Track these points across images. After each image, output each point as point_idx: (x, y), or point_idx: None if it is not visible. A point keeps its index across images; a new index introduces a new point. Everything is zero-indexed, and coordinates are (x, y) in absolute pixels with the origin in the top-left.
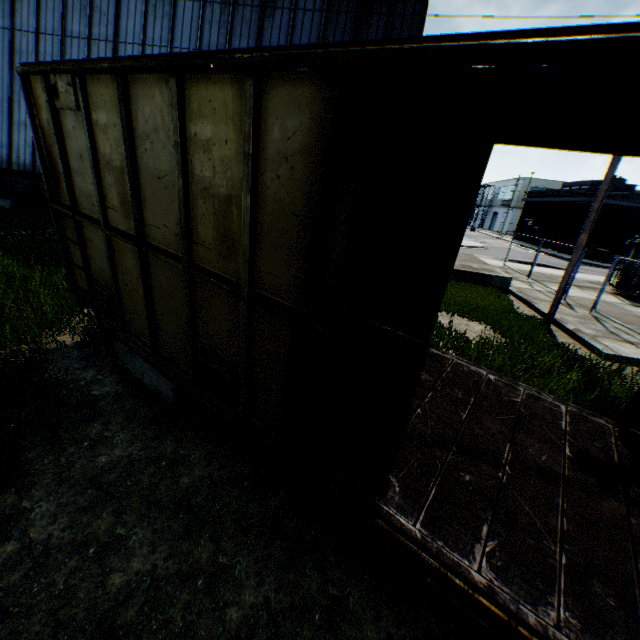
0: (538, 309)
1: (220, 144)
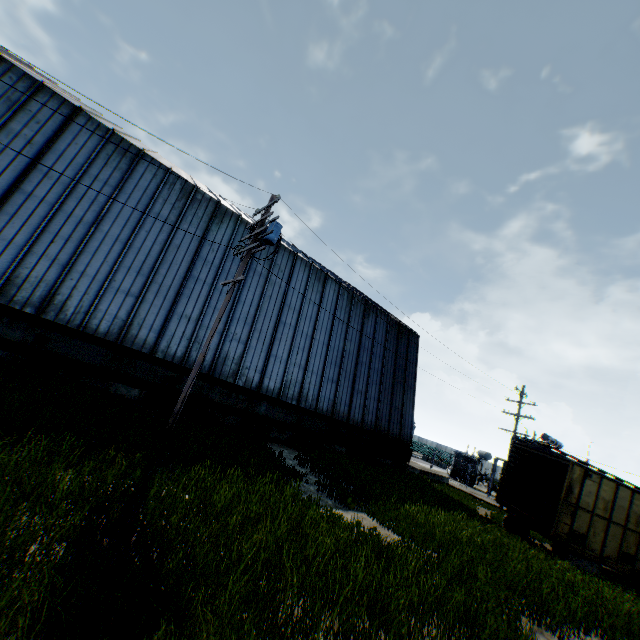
0: (482, 499)
1: (638, 505)
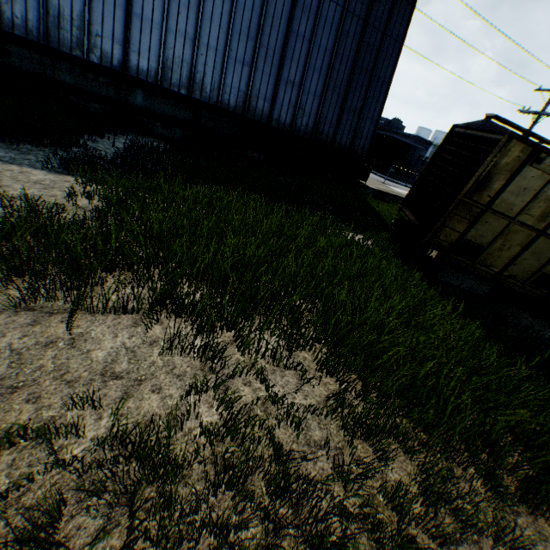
0: None
1: None
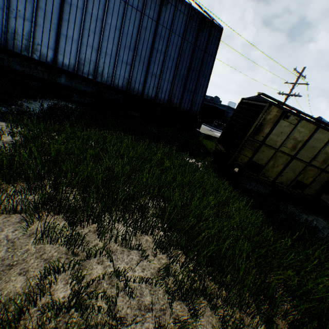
0: None
1: None
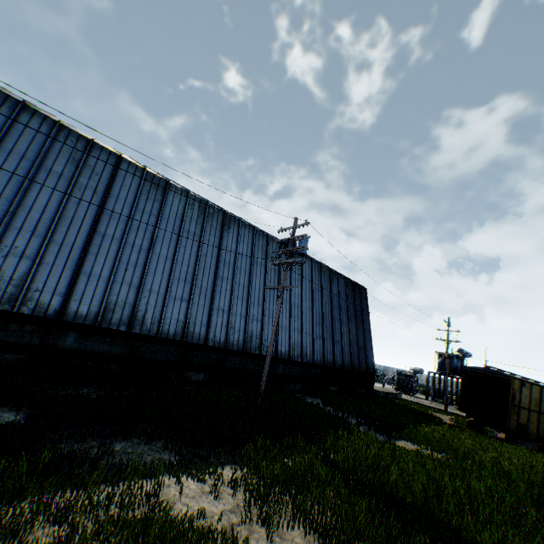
0: (430, 406)
1: None
